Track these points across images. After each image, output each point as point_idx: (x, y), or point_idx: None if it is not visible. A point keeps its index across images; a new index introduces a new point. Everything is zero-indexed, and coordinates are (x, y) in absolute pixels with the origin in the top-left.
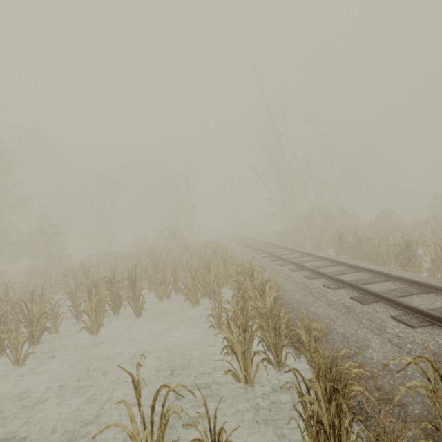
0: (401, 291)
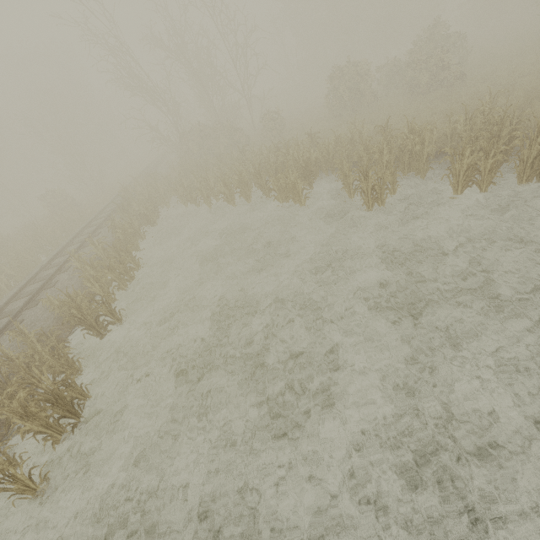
0: (34, 290)
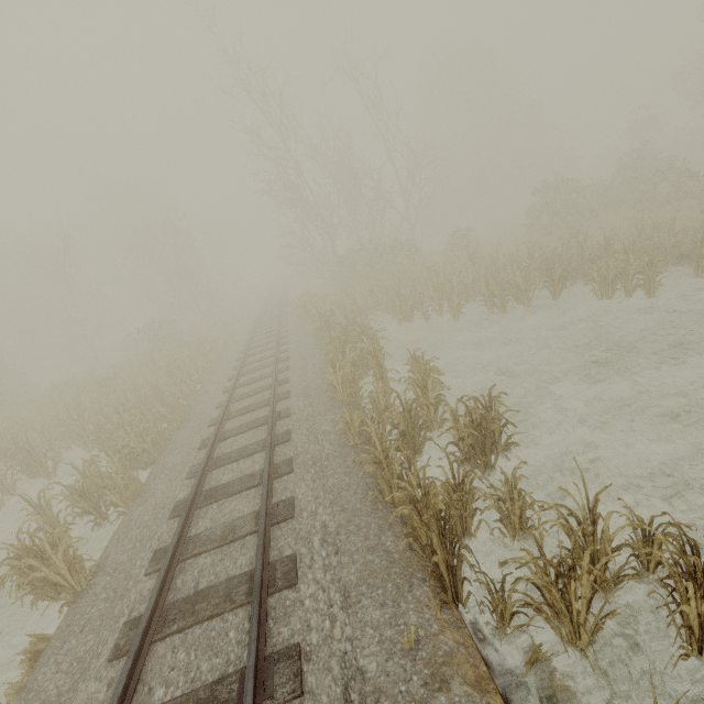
0: (251, 424)
